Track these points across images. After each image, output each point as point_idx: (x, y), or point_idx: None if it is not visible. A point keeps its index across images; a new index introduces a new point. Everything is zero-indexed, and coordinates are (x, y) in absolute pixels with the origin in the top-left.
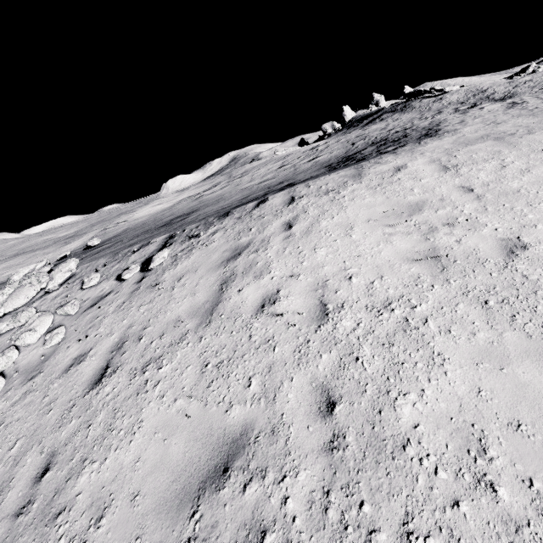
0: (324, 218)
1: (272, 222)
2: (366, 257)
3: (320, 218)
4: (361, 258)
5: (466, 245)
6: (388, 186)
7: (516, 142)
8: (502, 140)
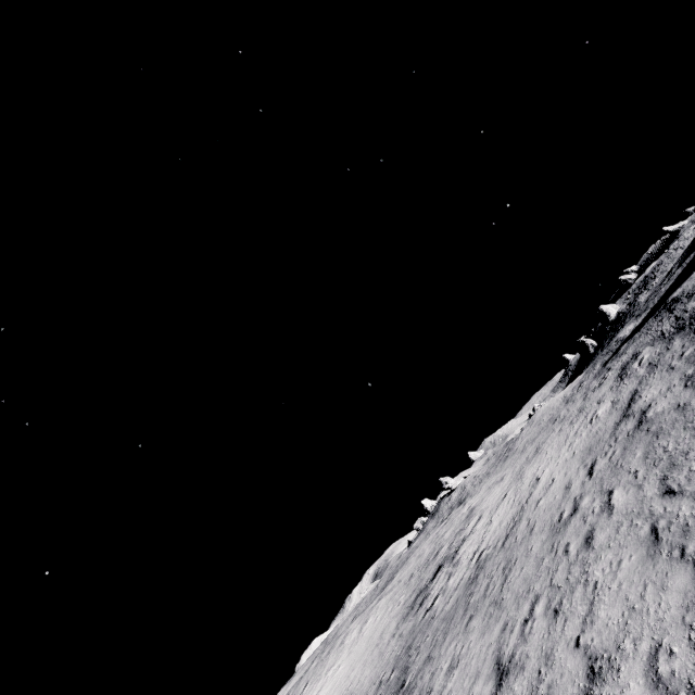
0: (315, 678)
1: (301, 690)
2: (317, 692)
3: (314, 679)
4: (316, 693)
5: (341, 672)
6: (340, 647)
7: (386, 597)
8: (387, 594)
